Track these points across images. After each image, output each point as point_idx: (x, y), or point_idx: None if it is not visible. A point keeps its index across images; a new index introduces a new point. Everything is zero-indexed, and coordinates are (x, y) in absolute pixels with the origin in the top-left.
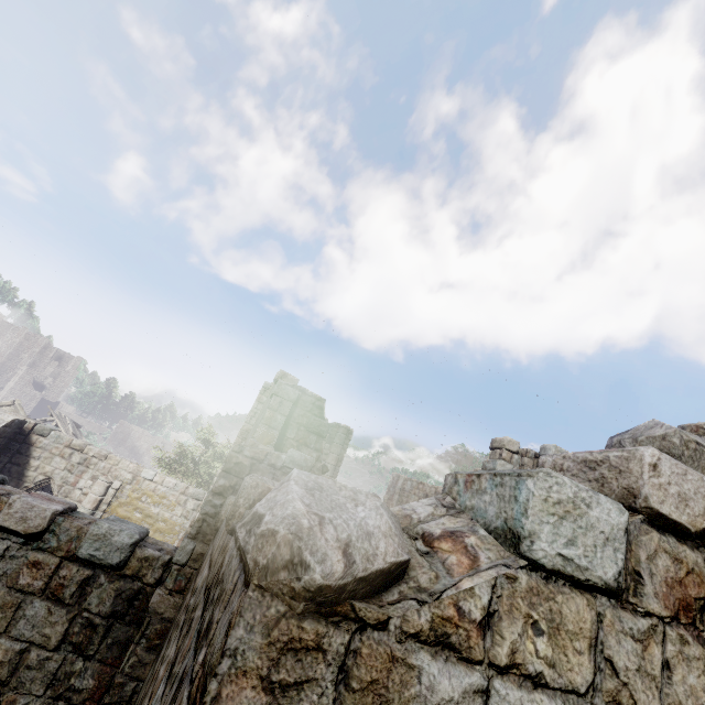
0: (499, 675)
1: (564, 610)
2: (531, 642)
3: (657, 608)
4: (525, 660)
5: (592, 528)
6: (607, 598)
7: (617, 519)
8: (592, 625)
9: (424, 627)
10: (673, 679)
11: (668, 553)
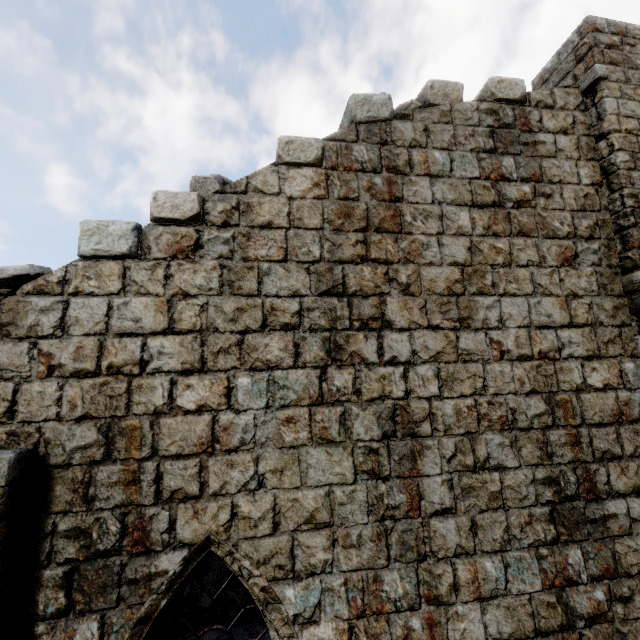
0: (71, 296)
1: (103, 269)
2: (86, 283)
3: (161, 256)
4: (84, 289)
5: (111, 235)
6: (129, 259)
7: (127, 227)
8: (120, 270)
9: (30, 289)
10: (172, 279)
11: (169, 233)
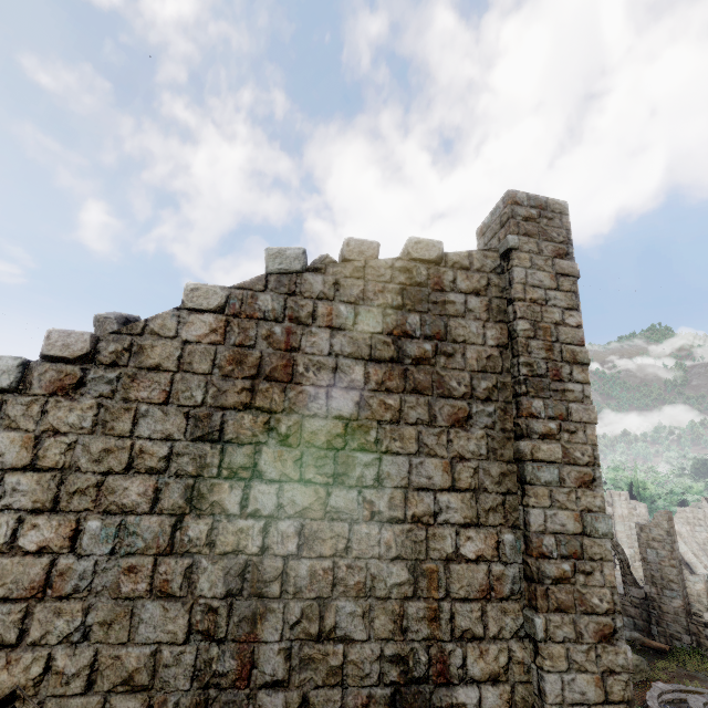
0: None
1: None
2: None
3: (41, 392)
4: None
5: None
6: (8, 394)
7: (13, 363)
8: None
9: None
10: (46, 415)
11: (55, 370)
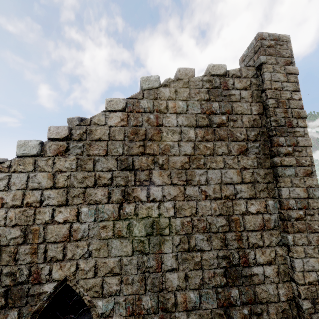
0: (12, 173)
1: (26, 161)
2: (19, 167)
3: (51, 155)
4: (18, 170)
5: (30, 146)
6: (37, 156)
7: (36, 143)
8: (33, 161)
9: None
10: (55, 164)
11: (55, 144)
